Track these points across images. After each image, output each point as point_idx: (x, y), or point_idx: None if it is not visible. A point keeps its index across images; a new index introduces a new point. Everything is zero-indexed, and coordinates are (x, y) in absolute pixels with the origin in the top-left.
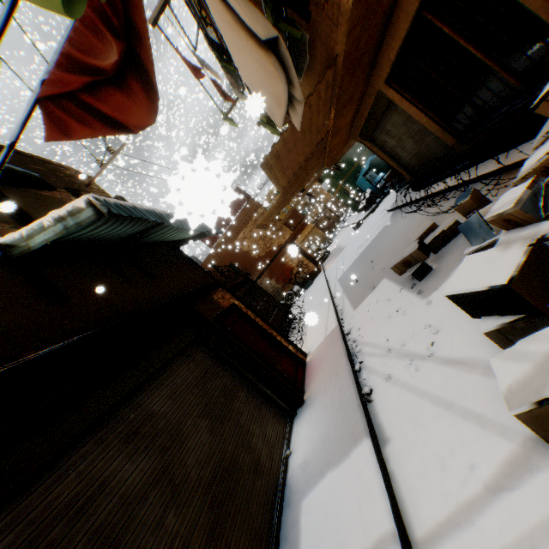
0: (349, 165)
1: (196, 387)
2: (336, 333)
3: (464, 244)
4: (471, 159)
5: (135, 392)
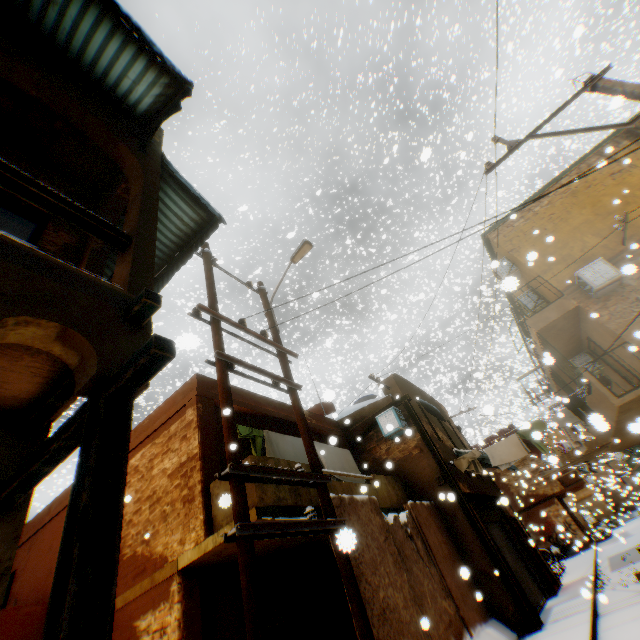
0: None
1: (503, 539)
2: (589, 574)
3: None
4: None
5: (488, 523)
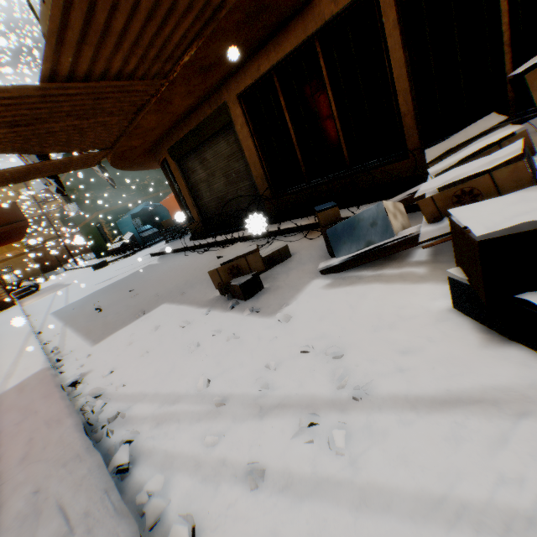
0: (117, 200)
1: None
2: (46, 381)
3: (302, 266)
4: (273, 217)
5: None
